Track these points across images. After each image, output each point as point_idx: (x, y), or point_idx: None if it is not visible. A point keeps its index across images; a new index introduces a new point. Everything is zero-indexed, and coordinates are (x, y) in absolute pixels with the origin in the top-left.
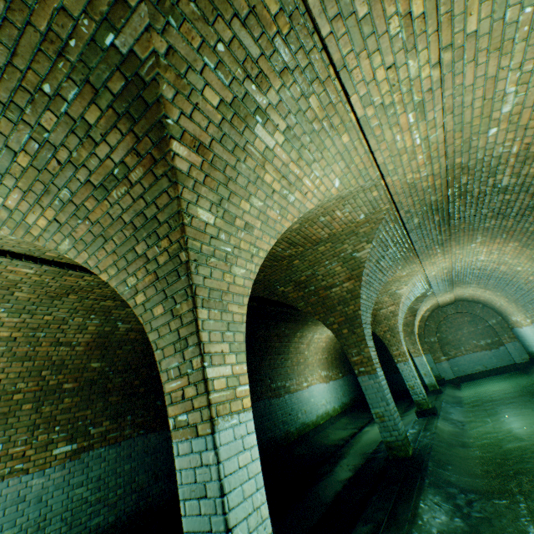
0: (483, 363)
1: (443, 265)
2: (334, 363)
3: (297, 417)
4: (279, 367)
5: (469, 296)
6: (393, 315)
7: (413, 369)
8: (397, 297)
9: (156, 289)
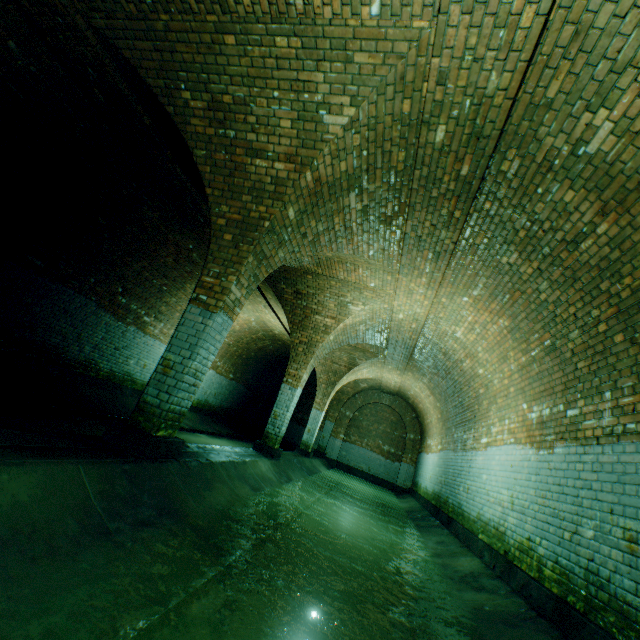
0: (371, 465)
1: (417, 311)
2: (234, 358)
3: (126, 361)
4: (152, 290)
5: (413, 396)
6: (324, 331)
7: (295, 400)
8: (345, 313)
9: None
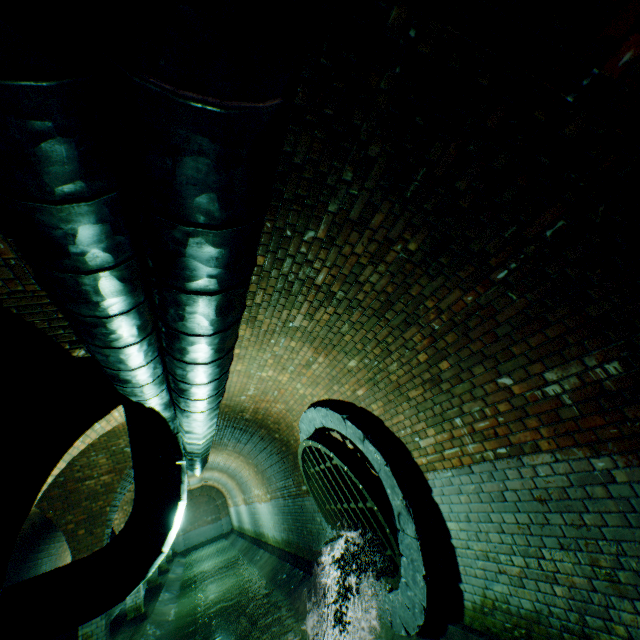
0: (207, 534)
1: (200, 476)
2: None
3: None
4: (54, 554)
5: (211, 484)
6: None
7: None
8: None
9: (126, 518)
